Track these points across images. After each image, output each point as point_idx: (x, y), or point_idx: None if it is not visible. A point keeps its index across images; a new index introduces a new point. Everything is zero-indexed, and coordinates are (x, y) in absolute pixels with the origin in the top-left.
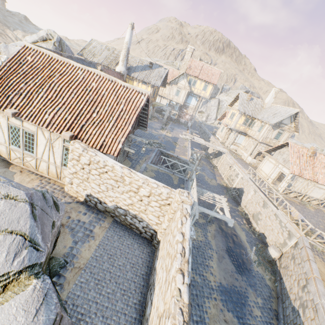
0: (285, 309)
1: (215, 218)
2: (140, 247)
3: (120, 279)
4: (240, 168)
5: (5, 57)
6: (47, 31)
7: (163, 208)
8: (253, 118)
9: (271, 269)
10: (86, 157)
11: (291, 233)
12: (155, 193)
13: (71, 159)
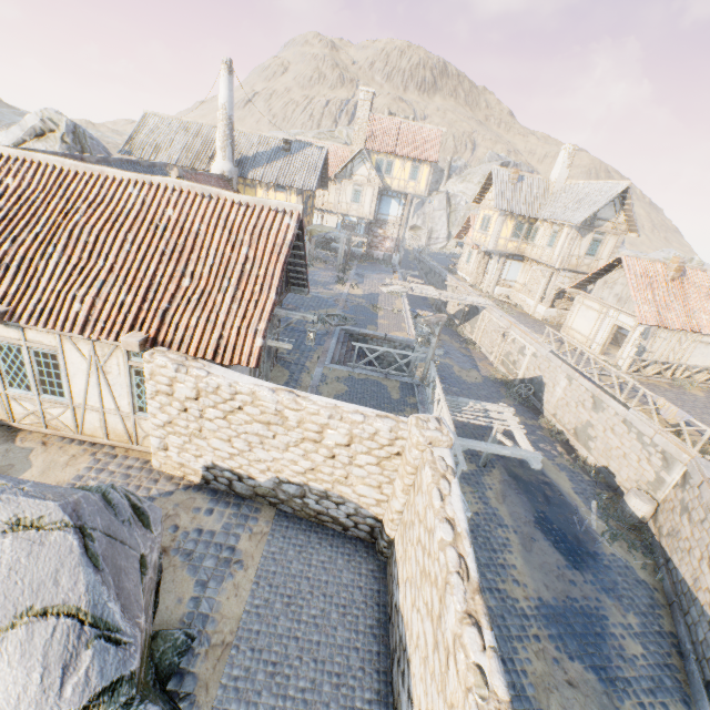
0: (692, 627)
1: (495, 455)
2: (351, 563)
3: (323, 650)
4: (527, 335)
5: None
6: (42, 114)
7: (386, 466)
8: (531, 219)
9: (642, 543)
10: (187, 382)
11: (668, 455)
12: (362, 435)
13: (153, 394)
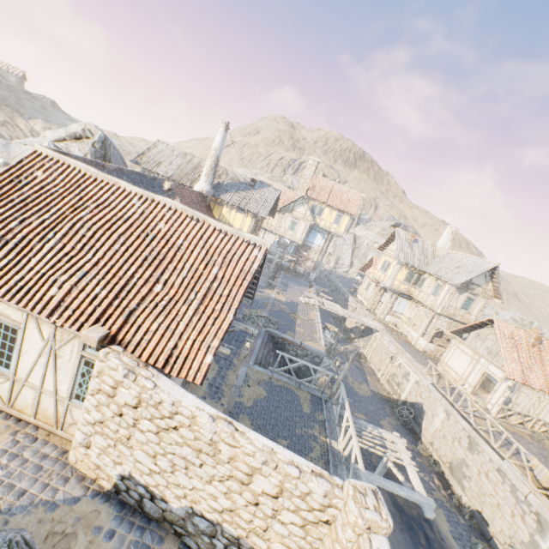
0: None
1: None
2: None
3: None
4: (412, 363)
5: (0, 161)
6: (85, 126)
7: (311, 531)
8: (420, 271)
9: None
10: (131, 389)
11: (543, 519)
12: (294, 491)
13: (94, 391)
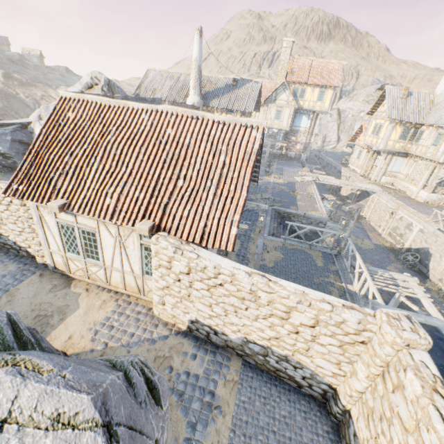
0: None
1: None
2: (307, 421)
3: None
4: (414, 214)
5: None
6: (92, 75)
7: (348, 350)
8: (417, 124)
9: None
10: (181, 261)
11: None
12: (328, 321)
13: (156, 267)
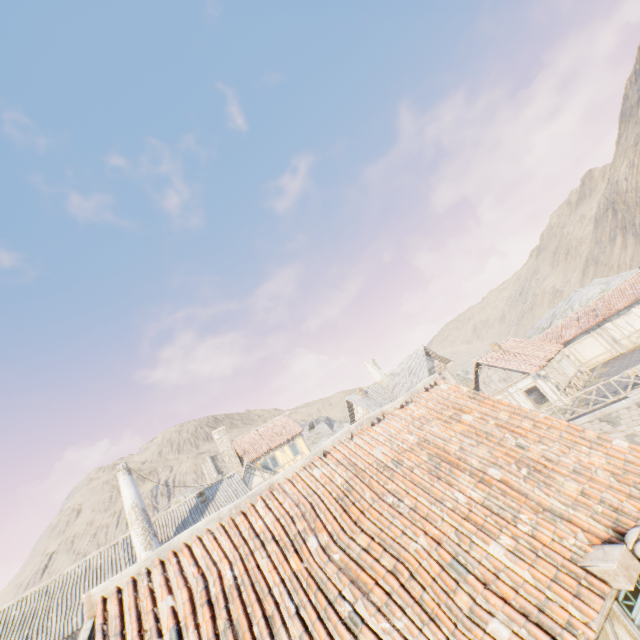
0: None
1: None
2: None
3: None
4: None
5: None
6: None
7: None
8: None
9: None
10: None
11: None
12: None
13: None
